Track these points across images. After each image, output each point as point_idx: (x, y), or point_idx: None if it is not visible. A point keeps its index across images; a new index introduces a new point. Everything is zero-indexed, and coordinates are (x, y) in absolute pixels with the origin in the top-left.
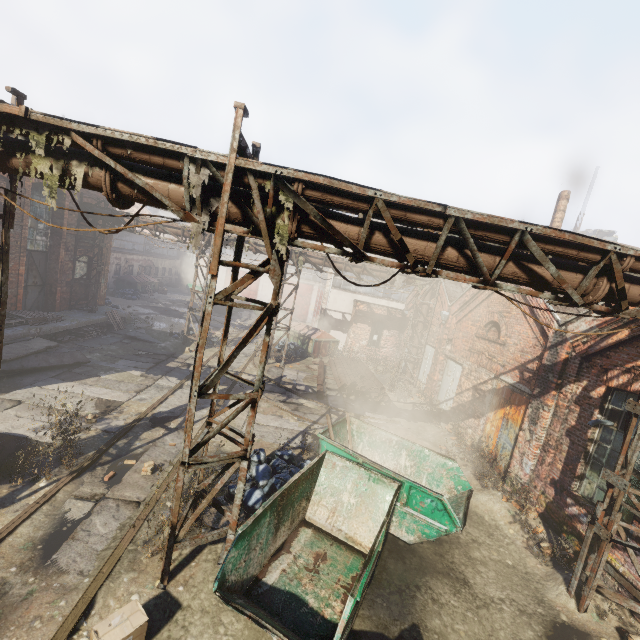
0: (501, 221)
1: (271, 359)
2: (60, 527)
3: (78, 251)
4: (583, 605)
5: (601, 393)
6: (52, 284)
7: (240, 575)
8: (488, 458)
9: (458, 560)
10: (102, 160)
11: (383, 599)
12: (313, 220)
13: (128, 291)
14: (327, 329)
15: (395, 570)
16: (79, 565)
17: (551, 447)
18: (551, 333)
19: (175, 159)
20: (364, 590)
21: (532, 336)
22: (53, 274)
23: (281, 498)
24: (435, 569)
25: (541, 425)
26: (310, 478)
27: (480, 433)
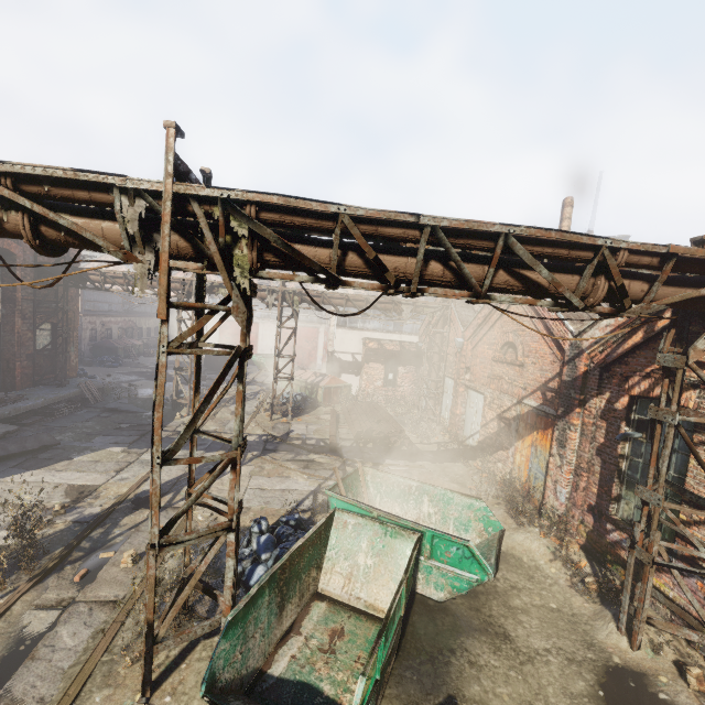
0: (481, 225)
1: (276, 414)
2: (16, 647)
3: (38, 318)
4: (635, 642)
5: (625, 403)
6: (9, 359)
7: (237, 671)
8: (520, 492)
9: (497, 612)
10: (14, 201)
11: (413, 672)
12: (276, 246)
13: (107, 358)
14: (337, 373)
15: (425, 635)
16: (39, 691)
17: (583, 470)
18: (567, 346)
19: (103, 192)
20: (385, 665)
21: (549, 352)
22: (9, 347)
23: (282, 571)
24: (471, 627)
25: (570, 447)
26: (318, 543)
27: (510, 466)
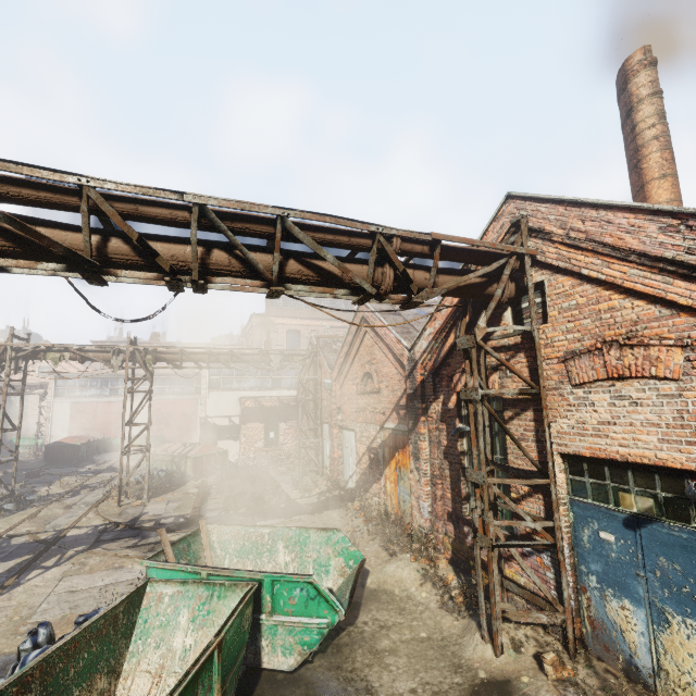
0: (253, 207)
1: (129, 498)
2: None
3: None
4: (497, 645)
5: (455, 401)
6: None
7: None
8: (390, 519)
9: (361, 663)
10: None
11: None
12: (6, 227)
13: None
14: (213, 441)
15: None
16: None
17: (437, 477)
18: (406, 361)
19: None
20: None
21: (396, 372)
22: None
23: (21, 688)
24: (327, 692)
25: (423, 457)
26: (111, 633)
27: (384, 497)
